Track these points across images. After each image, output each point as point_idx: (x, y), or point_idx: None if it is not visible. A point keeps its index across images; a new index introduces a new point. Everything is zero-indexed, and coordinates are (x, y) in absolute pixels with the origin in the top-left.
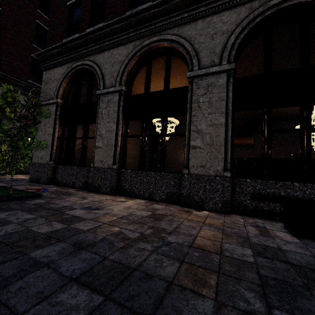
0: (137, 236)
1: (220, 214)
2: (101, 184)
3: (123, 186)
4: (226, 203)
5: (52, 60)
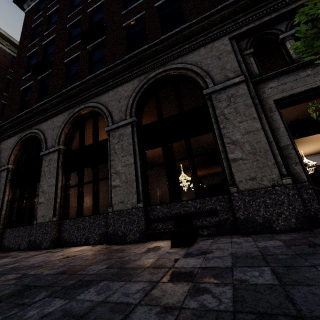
0: (17, 276)
1: (137, 244)
2: (42, 239)
3: (63, 236)
4: (141, 231)
5: (6, 133)
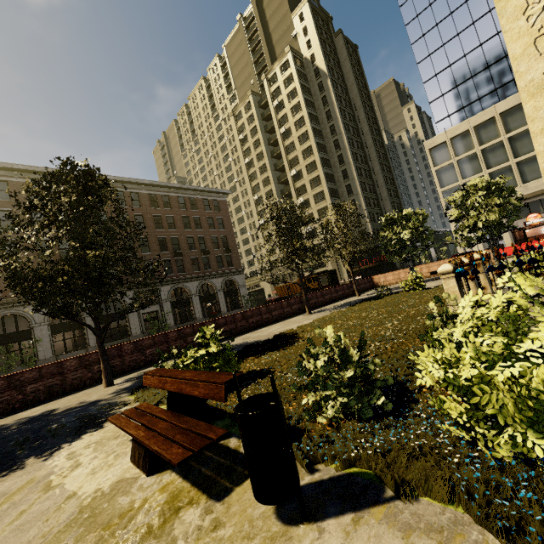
0: None
1: None
2: None
3: None
4: None
5: None
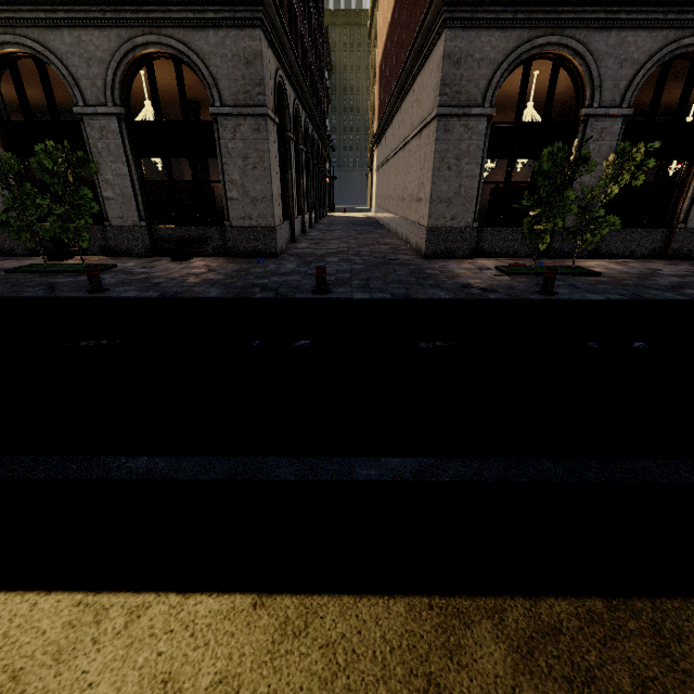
0: None
1: None
2: (574, 248)
3: (598, 247)
4: None
5: (483, 10)
